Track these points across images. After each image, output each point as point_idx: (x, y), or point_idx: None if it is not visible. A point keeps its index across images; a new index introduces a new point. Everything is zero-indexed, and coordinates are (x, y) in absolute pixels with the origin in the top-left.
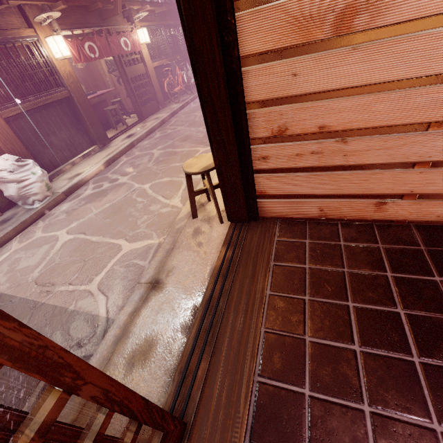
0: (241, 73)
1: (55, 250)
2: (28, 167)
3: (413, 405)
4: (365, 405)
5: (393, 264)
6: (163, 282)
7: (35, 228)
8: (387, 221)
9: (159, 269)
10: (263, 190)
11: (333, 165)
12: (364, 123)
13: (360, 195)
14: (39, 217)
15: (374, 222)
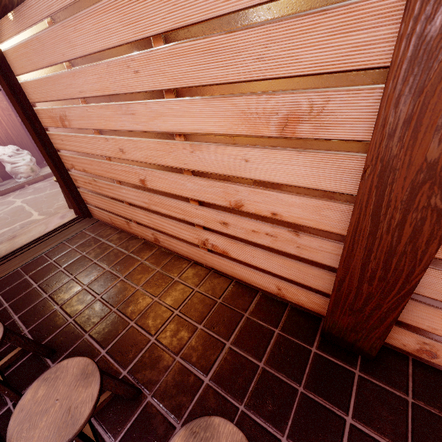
0: (47, 134)
1: (6, 210)
2: (21, 155)
3: (21, 309)
4: (8, 304)
5: (104, 257)
6: (16, 238)
7: (12, 194)
8: (137, 236)
9: (23, 231)
10: (85, 199)
11: (99, 193)
12: (95, 172)
13: (118, 214)
14: (20, 188)
15: (133, 235)
